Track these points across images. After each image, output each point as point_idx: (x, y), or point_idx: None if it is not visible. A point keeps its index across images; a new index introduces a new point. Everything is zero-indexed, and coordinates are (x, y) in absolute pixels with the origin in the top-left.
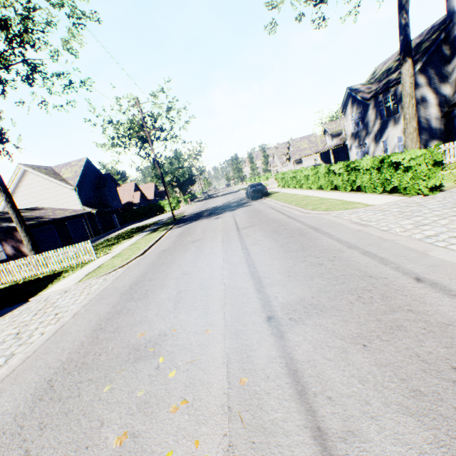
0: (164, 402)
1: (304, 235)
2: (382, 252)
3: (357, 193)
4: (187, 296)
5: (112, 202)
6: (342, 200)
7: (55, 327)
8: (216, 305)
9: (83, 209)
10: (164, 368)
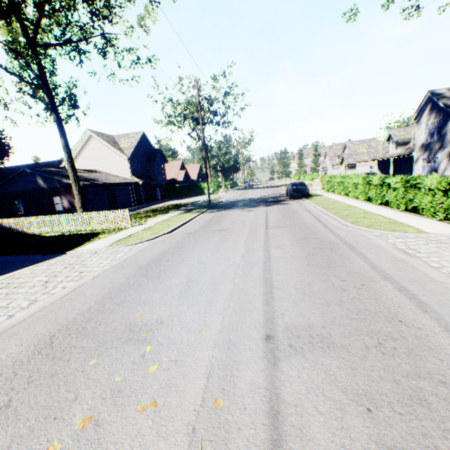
0: (136, 397)
1: (335, 250)
2: (424, 294)
3: (411, 214)
4: (195, 287)
5: (158, 177)
6: (390, 219)
7: (76, 284)
8: (219, 305)
9: (131, 178)
10: (148, 359)
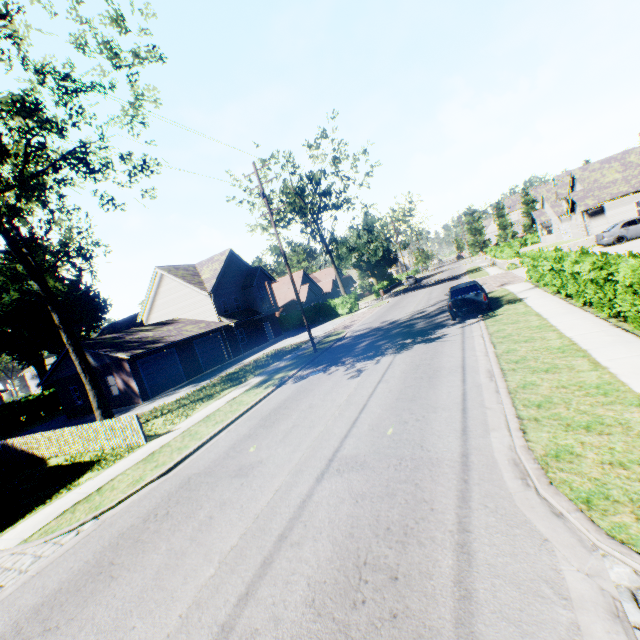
0: None
1: None
2: None
3: None
4: None
5: (262, 306)
6: None
7: None
8: None
9: (219, 320)
10: None
